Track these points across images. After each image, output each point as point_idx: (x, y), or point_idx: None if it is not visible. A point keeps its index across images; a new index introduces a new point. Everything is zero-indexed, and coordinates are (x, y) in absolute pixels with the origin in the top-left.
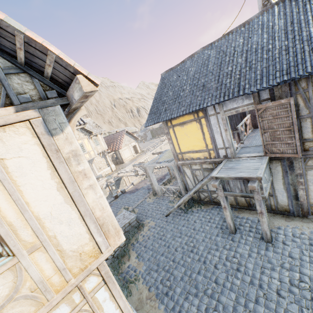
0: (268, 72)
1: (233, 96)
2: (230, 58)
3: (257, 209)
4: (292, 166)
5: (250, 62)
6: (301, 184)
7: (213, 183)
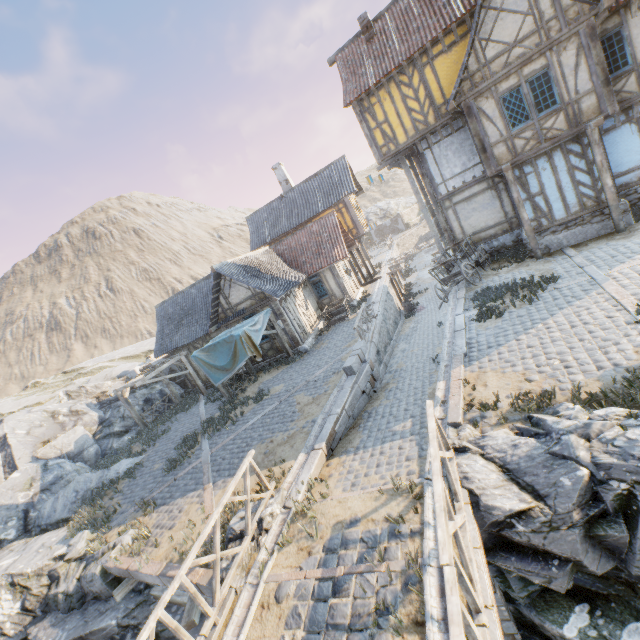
0: None
1: None
2: None
3: None
4: None
5: None
6: None
7: None
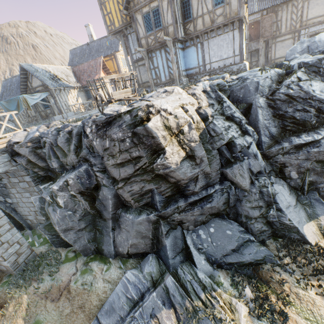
0: (267, 3)
1: (255, 11)
2: (251, 0)
3: (259, 54)
4: (268, 43)
5: (260, 1)
6: (269, 51)
7: (247, 44)
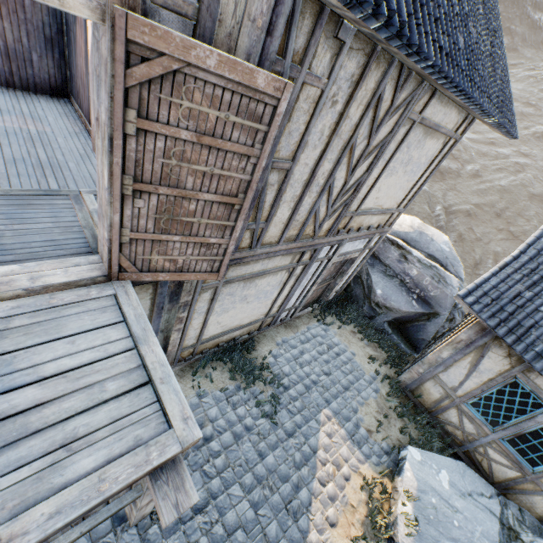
0: None
1: None
2: None
3: (143, 504)
4: (181, 291)
5: None
6: (180, 321)
7: None
